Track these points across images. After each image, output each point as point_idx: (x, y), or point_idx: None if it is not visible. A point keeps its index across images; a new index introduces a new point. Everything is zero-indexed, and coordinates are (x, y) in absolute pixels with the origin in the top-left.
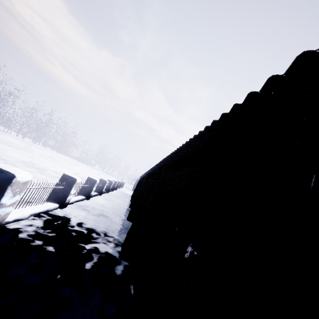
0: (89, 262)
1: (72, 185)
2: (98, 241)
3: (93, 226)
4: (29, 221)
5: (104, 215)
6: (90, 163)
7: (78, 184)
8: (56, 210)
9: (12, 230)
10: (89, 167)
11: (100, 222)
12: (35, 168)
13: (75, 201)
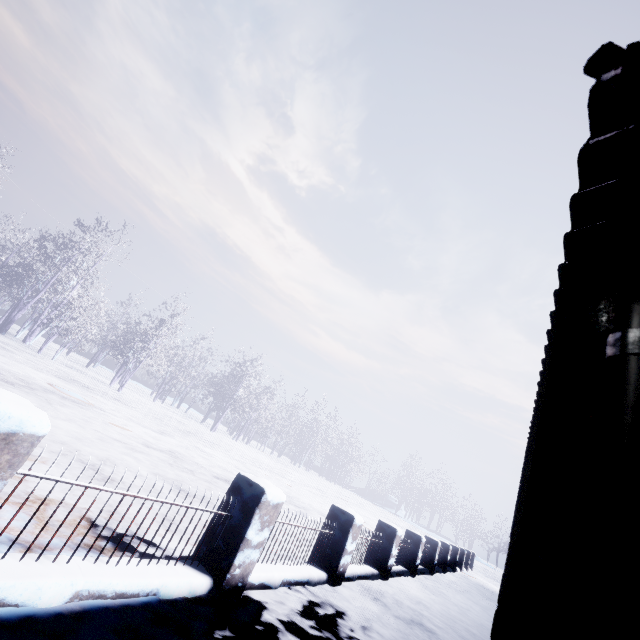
0: None
1: (347, 530)
2: None
3: None
4: (280, 593)
5: (425, 626)
6: (389, 503)
7: (357, 528)
8: (322, 586)
9: (256, 600)
10: (386, 511)
11: (413, 639)
12: (293, 504)
13: (356, 574)
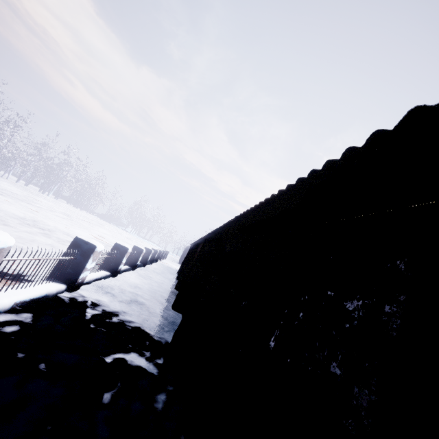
0: (110, 390)
1: (89, 255)
2: (126, 349)
3: (120, 321)
4: (11, 314)
5: (138, 301)
6: (121, 224)
7: (98, 253)
8: (61, 295)
9: None
10: (119, 228)
11: (131, 314)
12: (38, 227)
13: (93, 279)
